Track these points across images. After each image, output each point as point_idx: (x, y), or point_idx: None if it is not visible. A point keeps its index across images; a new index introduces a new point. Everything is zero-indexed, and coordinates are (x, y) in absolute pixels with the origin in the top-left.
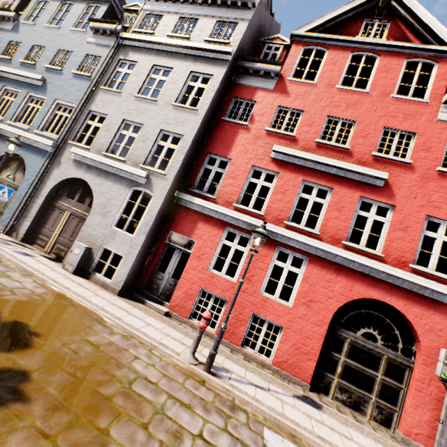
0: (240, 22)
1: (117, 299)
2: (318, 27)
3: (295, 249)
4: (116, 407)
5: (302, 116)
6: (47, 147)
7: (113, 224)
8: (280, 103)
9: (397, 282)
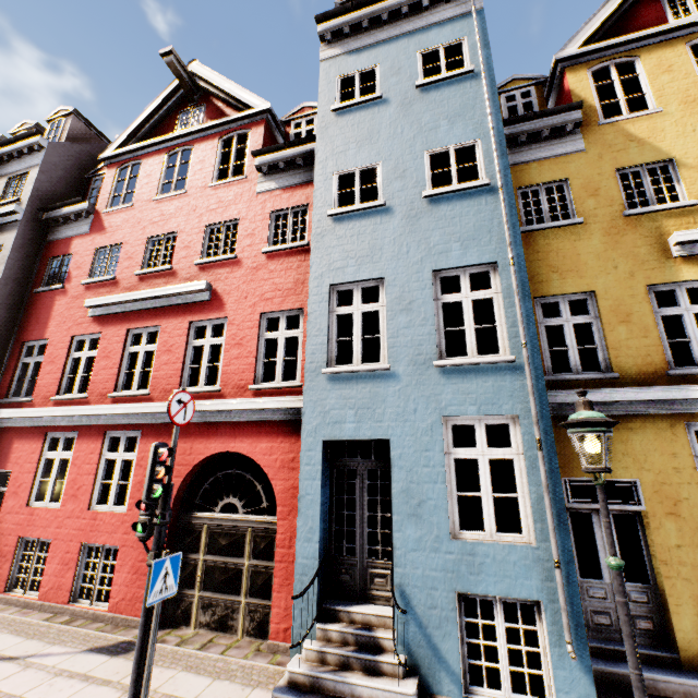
0: (31, 170)
1: None
2: (130, 140)
3: (125, 427)
4: None
5: (122, 250)
6: None
7: None
8: (98, 245)
9: (236, 417)
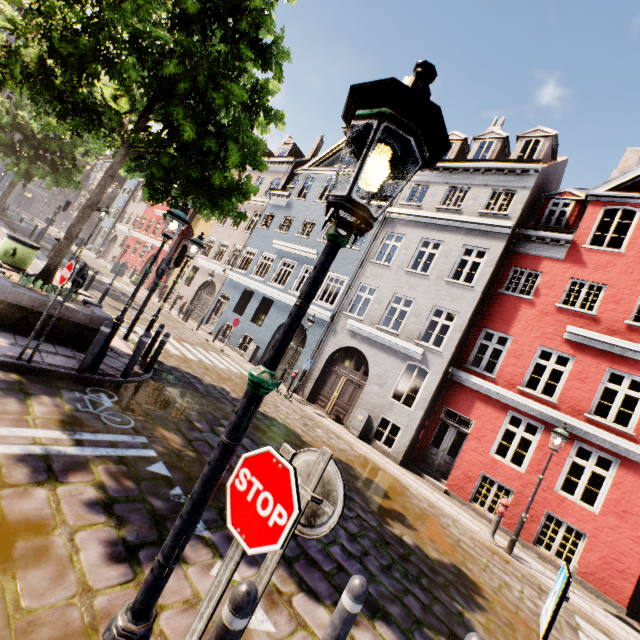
0: (520, 190)
1: (401, 469)
2: (624, 183)
3: (599, 448)
4: (460, 552)
5: (605, 292)
6: (324, 316)
7: (390, 395)
8: (573, 275)
9: None
